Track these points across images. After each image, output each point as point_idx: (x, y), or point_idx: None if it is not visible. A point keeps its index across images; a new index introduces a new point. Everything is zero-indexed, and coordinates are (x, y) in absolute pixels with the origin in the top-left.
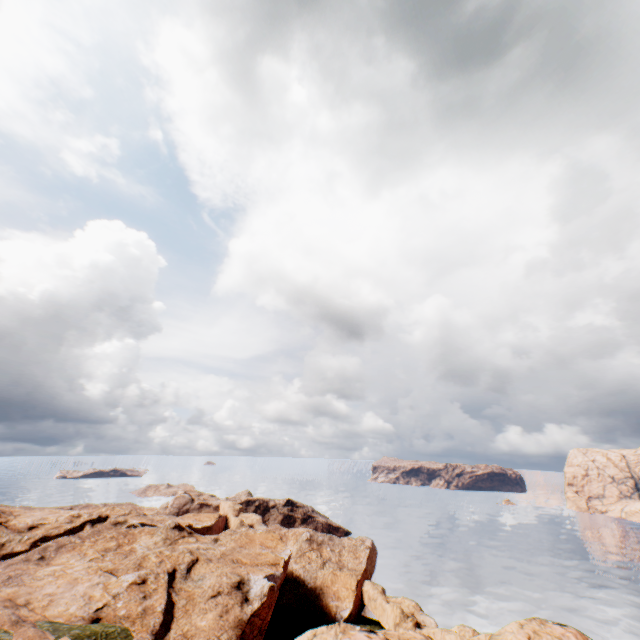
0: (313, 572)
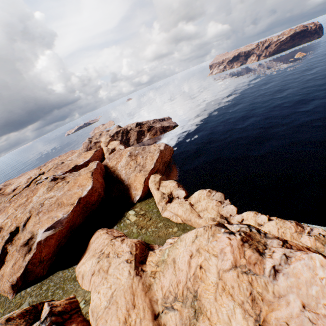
0: (129, 175)
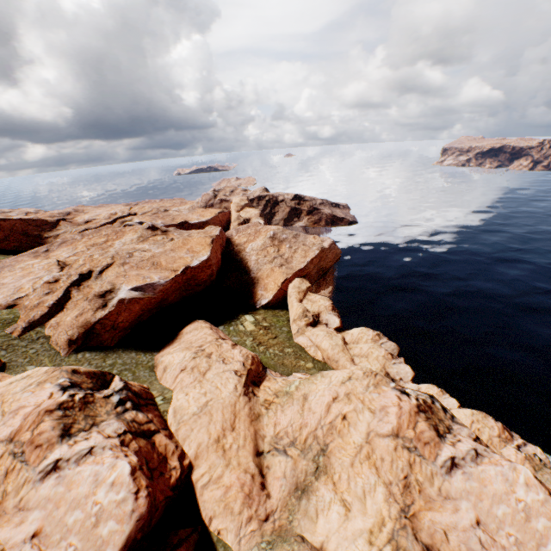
0: (261, 265)
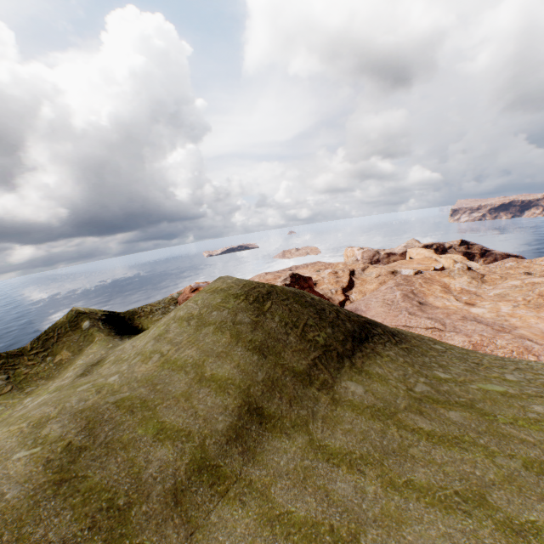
0: None
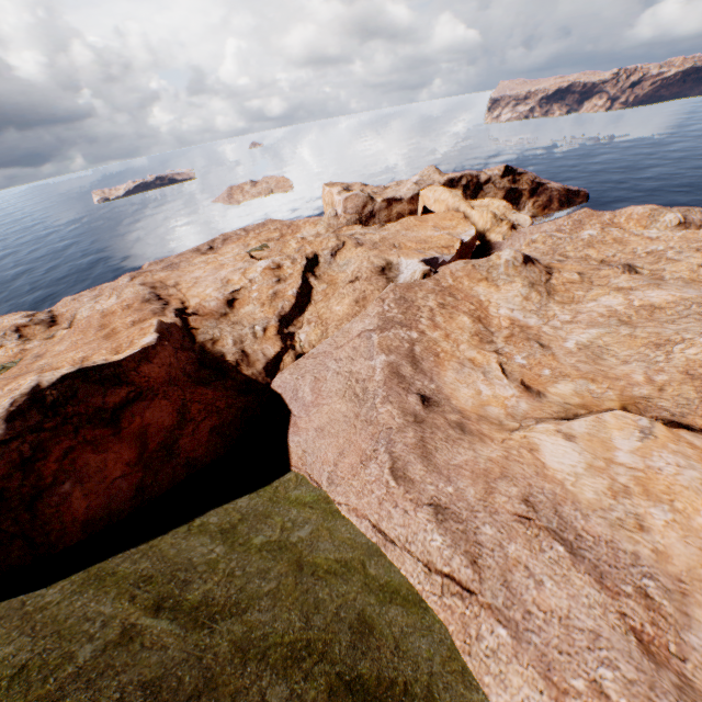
0: None
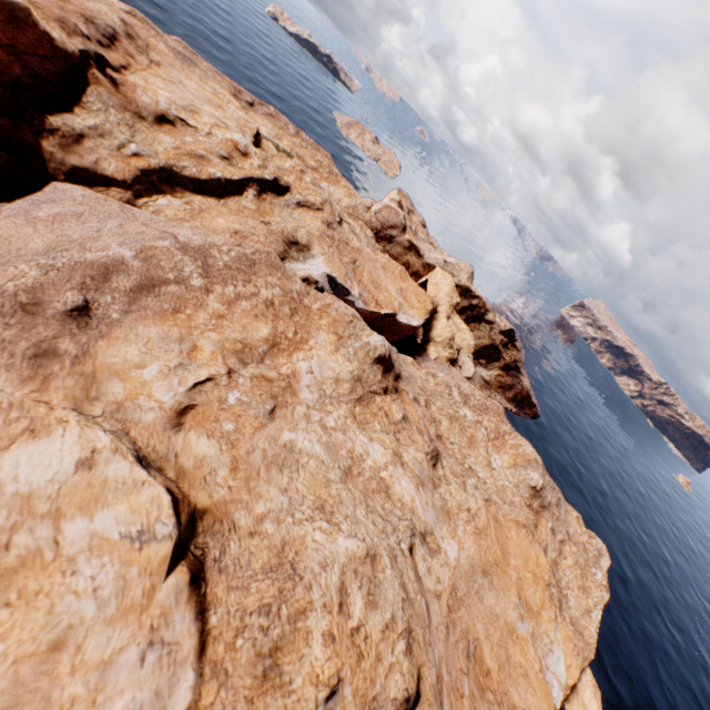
0: None
